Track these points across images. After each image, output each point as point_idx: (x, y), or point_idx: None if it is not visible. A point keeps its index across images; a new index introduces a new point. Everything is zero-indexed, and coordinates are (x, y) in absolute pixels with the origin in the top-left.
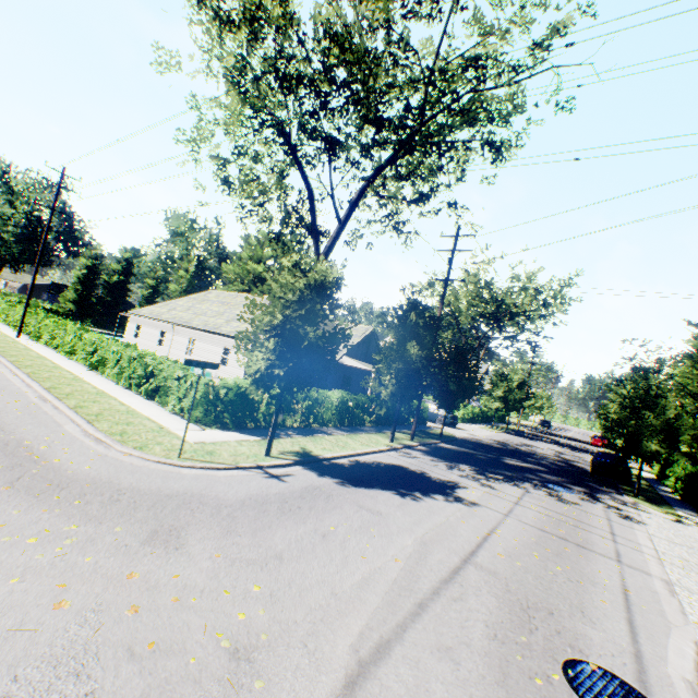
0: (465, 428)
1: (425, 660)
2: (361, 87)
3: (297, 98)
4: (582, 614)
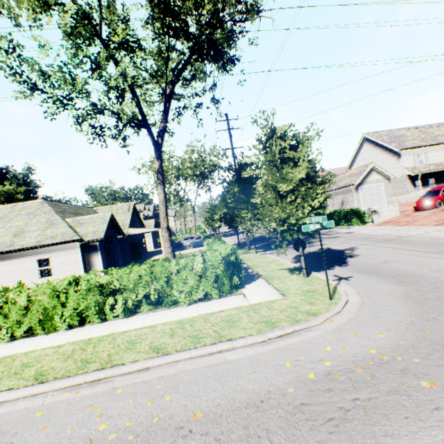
0: None
1: None
2: None
3: None
4: None
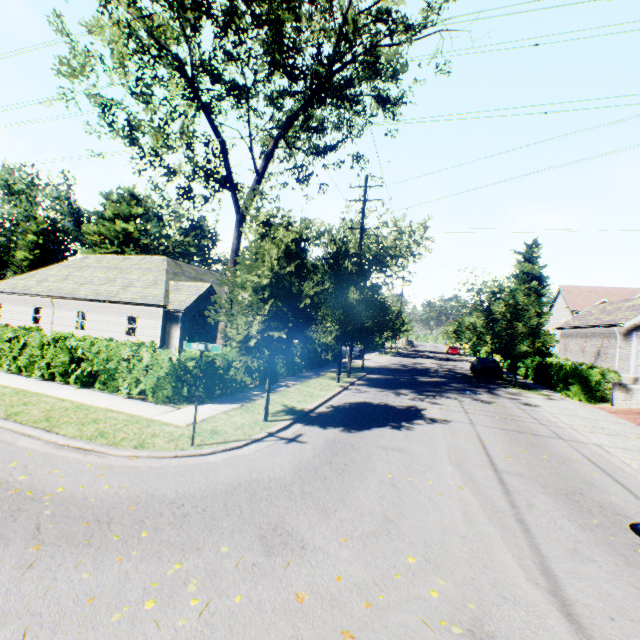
0: (367, 358)
1: (577, 568)
2: (293, 27)
3: (196, 33)
4: (594, 487)
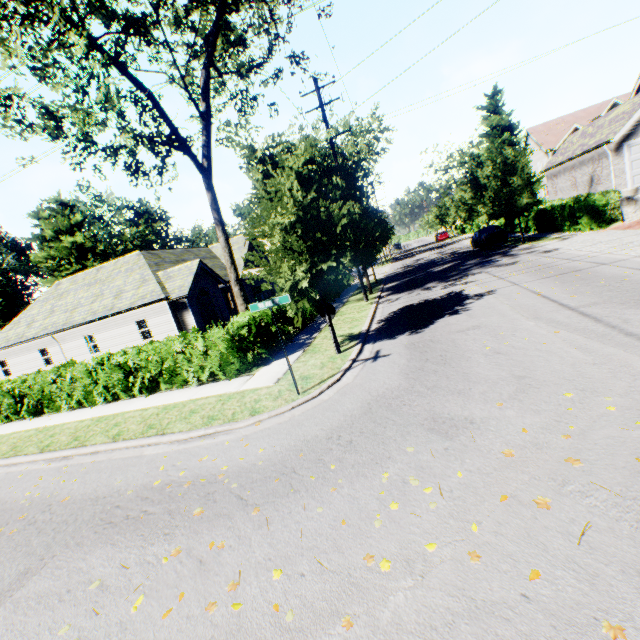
0: (370, 273)
1: None
2: None
3: None
4: None
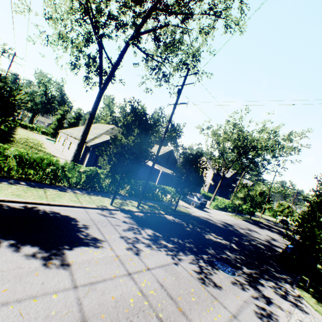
0: (212, 212)
1: None
2: None
3: None
4: None
